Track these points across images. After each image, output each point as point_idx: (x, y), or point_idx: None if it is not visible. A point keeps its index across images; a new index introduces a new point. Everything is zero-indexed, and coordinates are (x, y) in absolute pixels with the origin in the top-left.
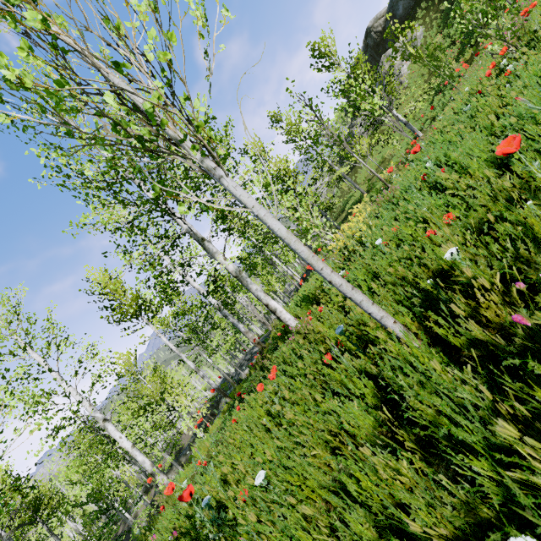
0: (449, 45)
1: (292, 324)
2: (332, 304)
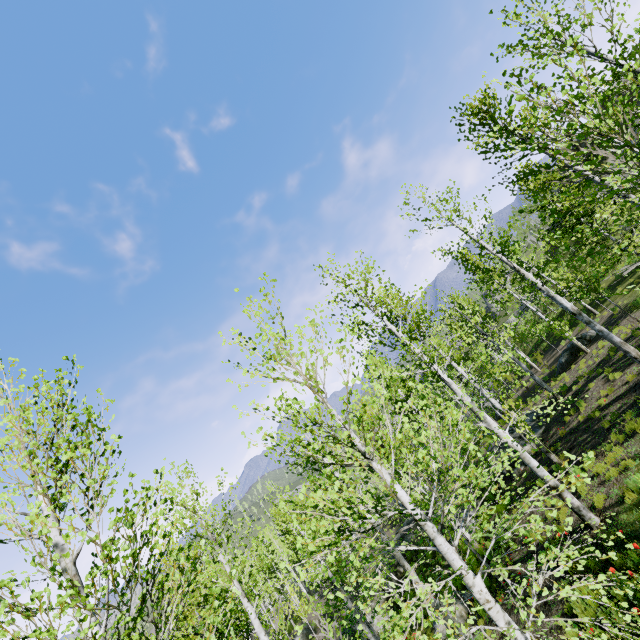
0: None
1: None
2: None
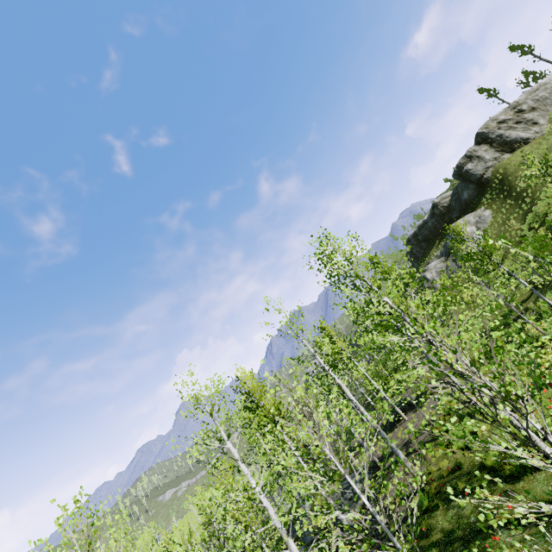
0: (526, 228)
1: None
2: None
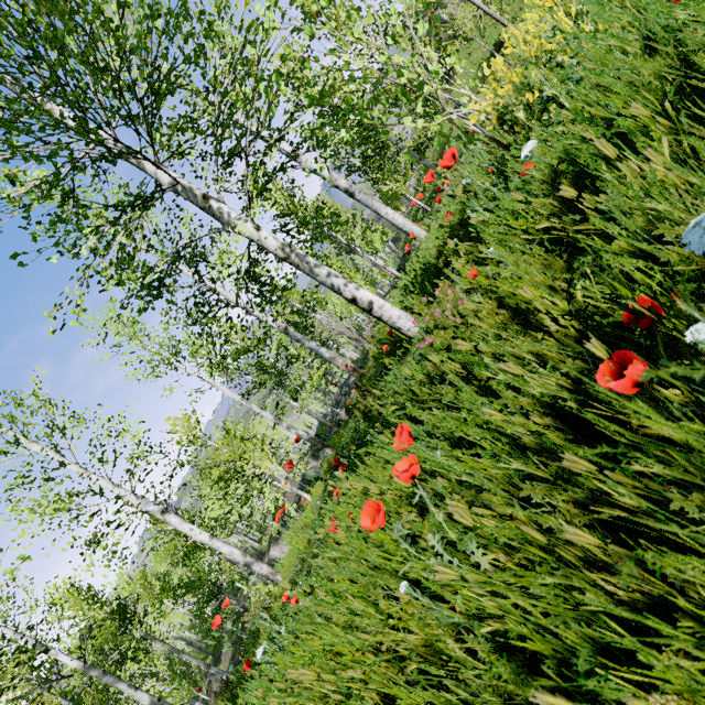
0: None
1: (406, 325)
2: (504, 248)
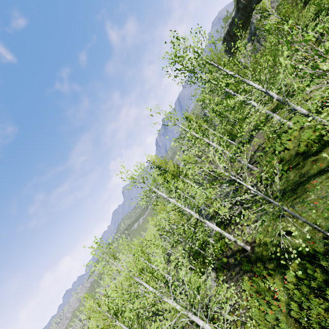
0: None
1: None
2: None
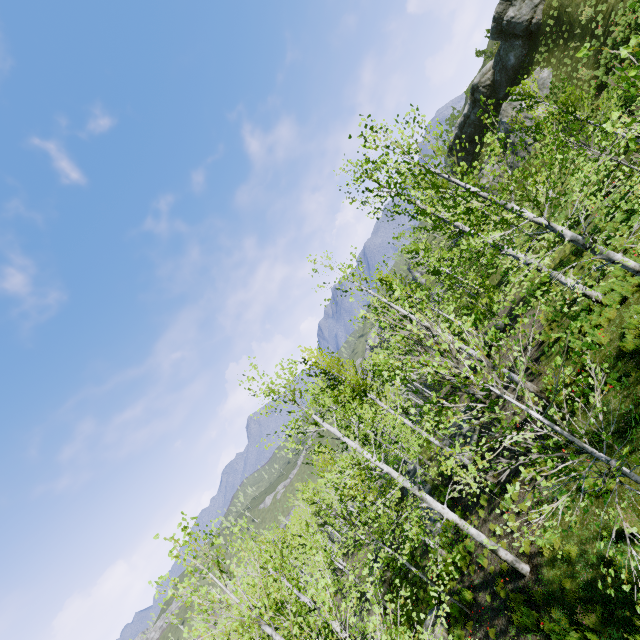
0: (602, 73)
1: None
2: None
